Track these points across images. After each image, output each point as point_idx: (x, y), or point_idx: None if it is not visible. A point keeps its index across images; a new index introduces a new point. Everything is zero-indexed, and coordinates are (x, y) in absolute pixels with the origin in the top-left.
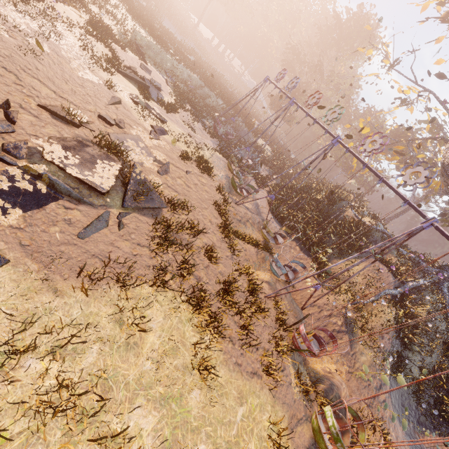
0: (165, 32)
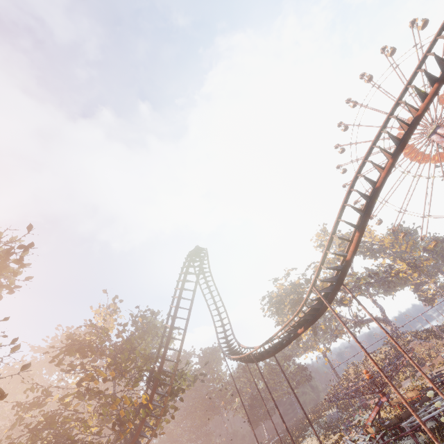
0: None
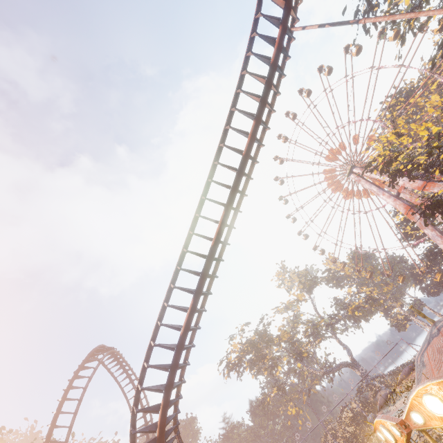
0: None
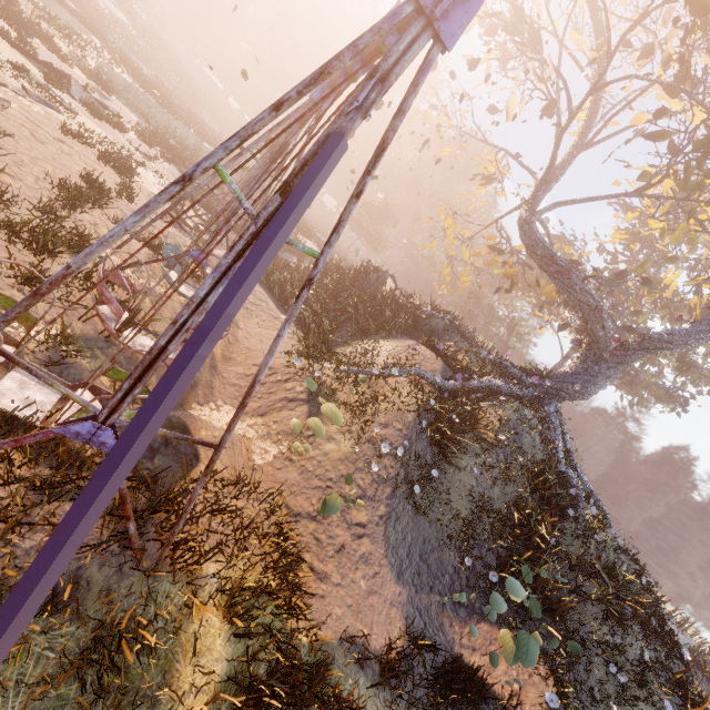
0: (189, 112)
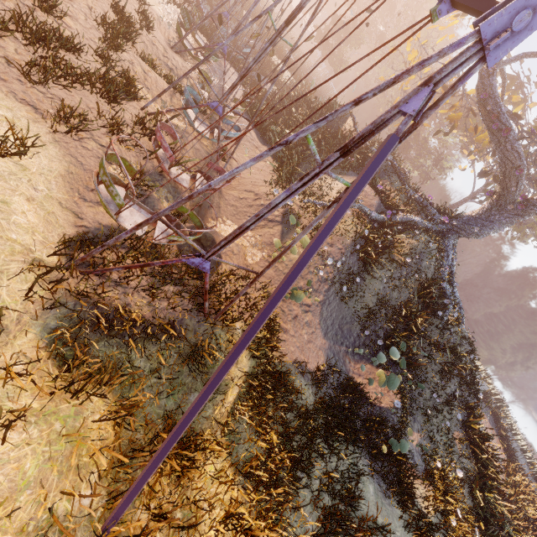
0: None
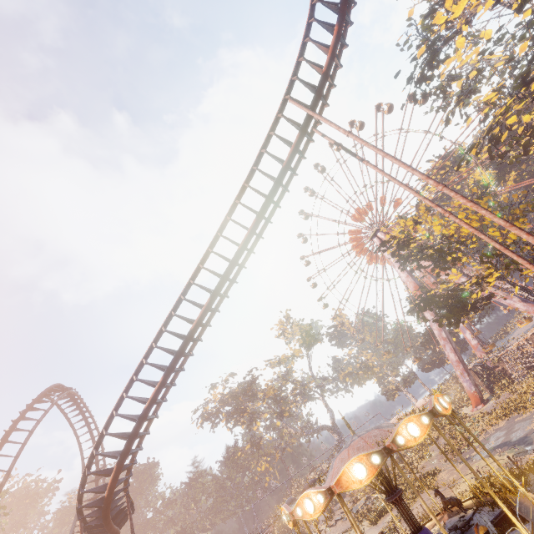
0: None
